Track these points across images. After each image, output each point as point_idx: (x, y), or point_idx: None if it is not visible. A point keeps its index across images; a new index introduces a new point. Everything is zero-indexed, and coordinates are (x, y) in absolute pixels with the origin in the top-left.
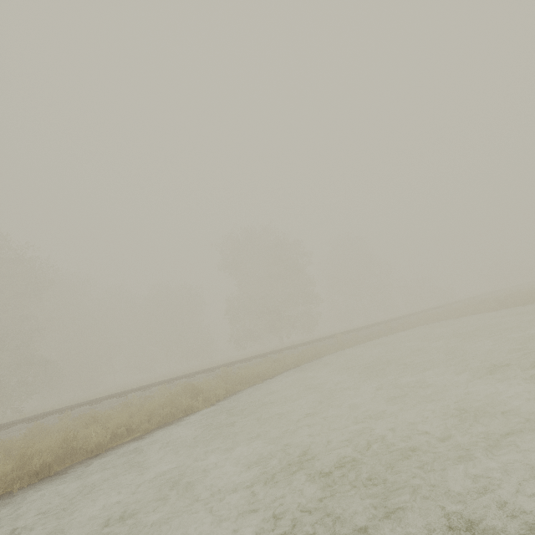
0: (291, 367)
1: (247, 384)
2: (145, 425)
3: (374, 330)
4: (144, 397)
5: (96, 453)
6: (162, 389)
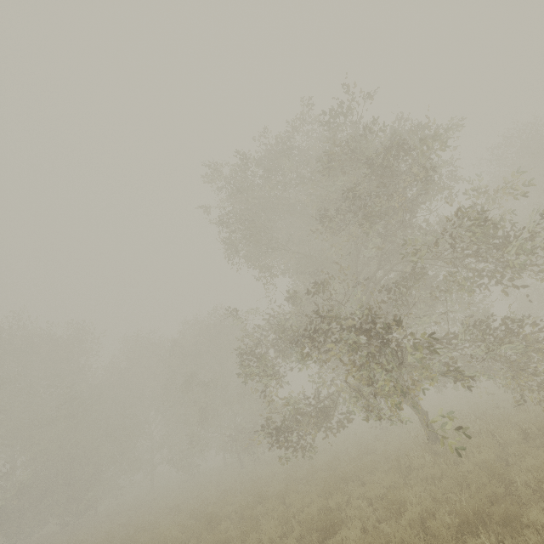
0: None
1: None
2: None
3: None
4: None
5: None
6: None
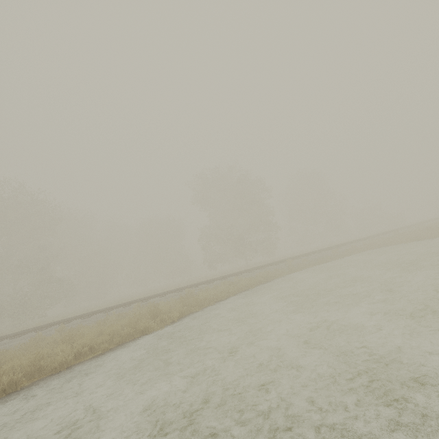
0: (244, 289)
1: (203, 305)
2: (104, 345)
3: (323, 255)
4: (120, 314)
5: (60, 370)
6: (137, 307)
